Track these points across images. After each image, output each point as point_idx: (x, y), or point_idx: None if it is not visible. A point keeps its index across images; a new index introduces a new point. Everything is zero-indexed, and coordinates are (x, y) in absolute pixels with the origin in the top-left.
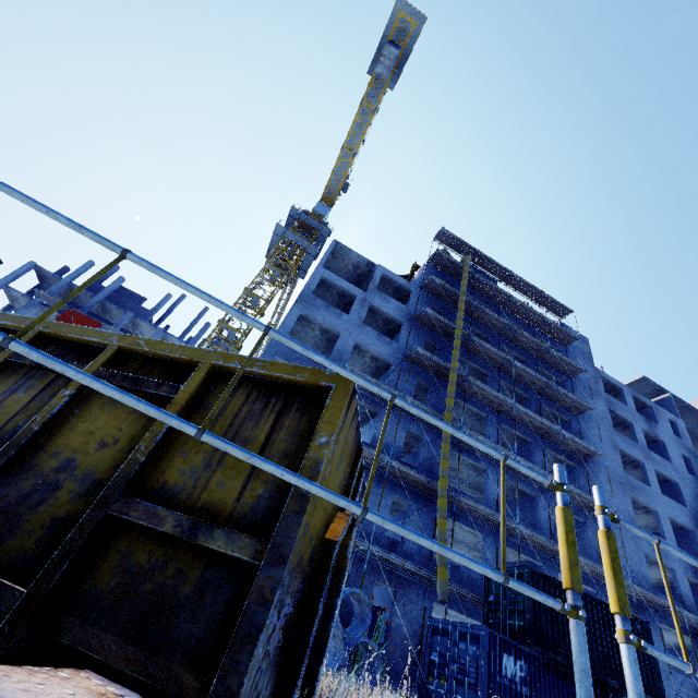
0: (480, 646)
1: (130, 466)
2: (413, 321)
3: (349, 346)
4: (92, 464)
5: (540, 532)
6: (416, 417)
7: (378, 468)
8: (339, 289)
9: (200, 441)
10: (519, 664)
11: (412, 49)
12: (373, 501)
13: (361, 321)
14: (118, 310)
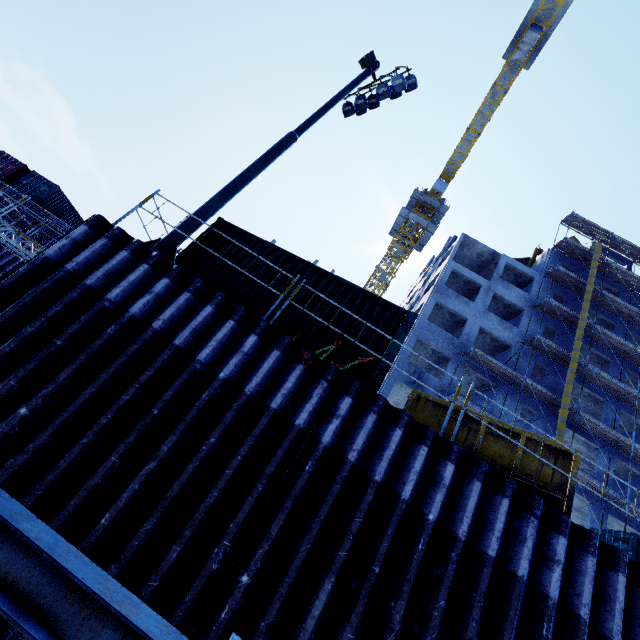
0: None
1: (516, 466)
2: (534, 308)
3: (475, 330)
4: (500, 462)
5: None
6: (532, 395)
7: None
8: (466, 278)
9: (531, 462)
10: None
11: (556, 25)
12: None
13: (485, 308)
14: None
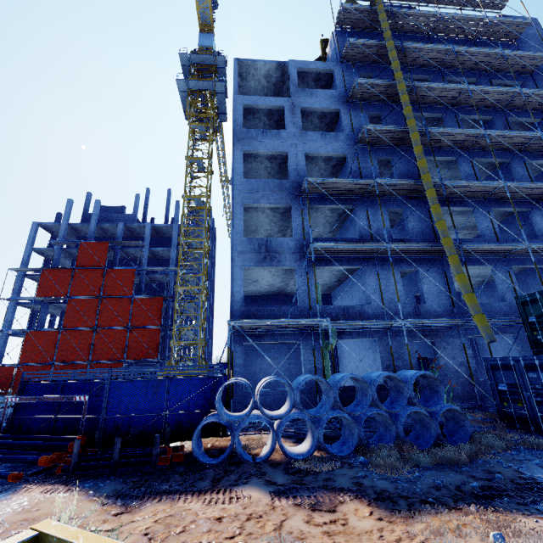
0: None
1: None
2: (348, 101)
3: (301, 160)
4: None
5: None
6: (391, 194)
7: (377, 255)
8: (264, 109)
9: None
10: None
11: None
12: (384, 283)
13: (300, 129)
14: (111, 226)
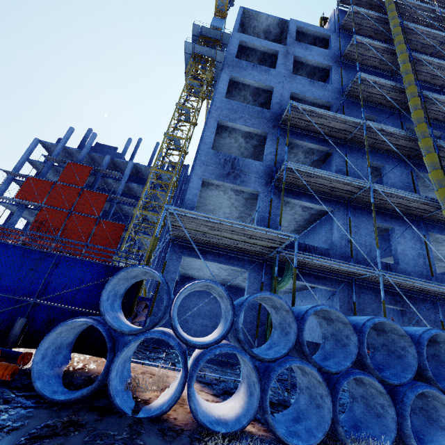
0: None
1: None
2: (341, 60)
3: (285, 97)
4: None
5: None
6: (373, 146)
7: (351, 200)
8: (258, 53)
9: None
10: None
11: None
12: (355, 231)
13: (290, 72)
14: (100, 156)
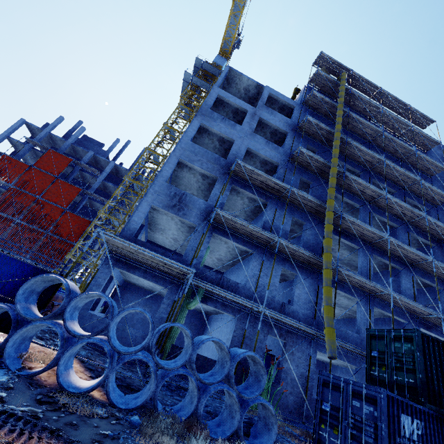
0: (378, 408)
1: None
2: (296, 130)
3: (242, 150)
4: None
5: (405, 297)
6: (300, 206)
7: (269, 247)
8: (233, 107)
9: None
10: (415, 423)
11: None
12: (265, 272)
13: (252, 130)
14: (83, 150)
